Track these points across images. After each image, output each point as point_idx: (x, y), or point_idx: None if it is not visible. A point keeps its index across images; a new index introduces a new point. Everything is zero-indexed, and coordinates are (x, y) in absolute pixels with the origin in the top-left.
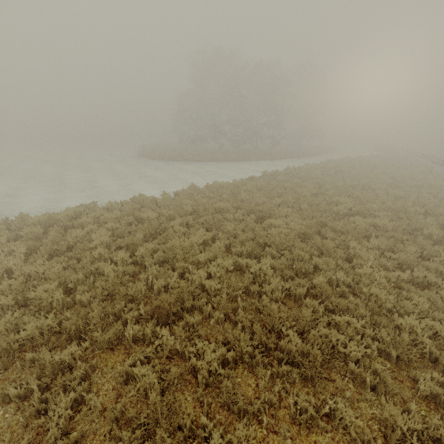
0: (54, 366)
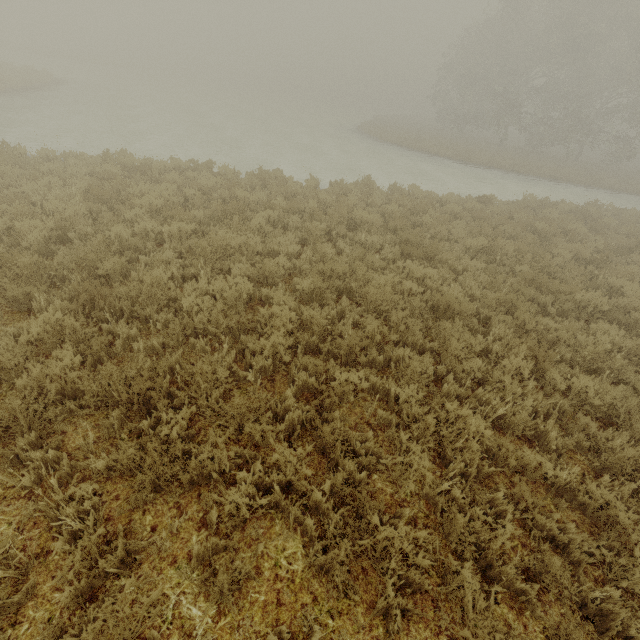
0: None
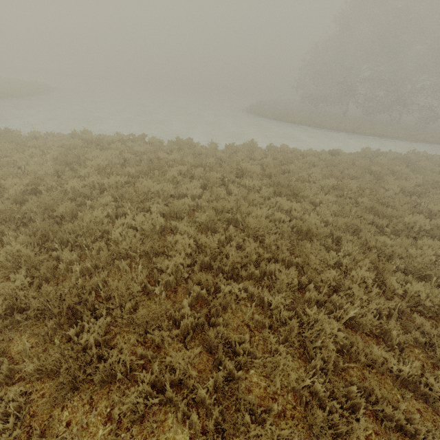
0: None
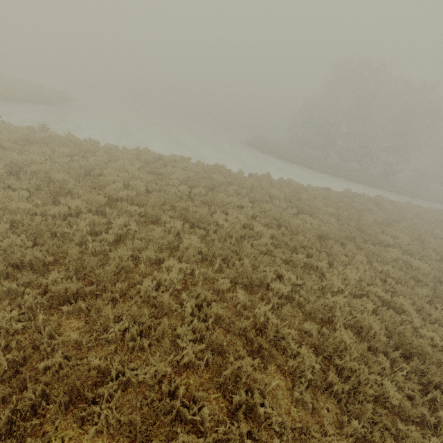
0: (126, 212)
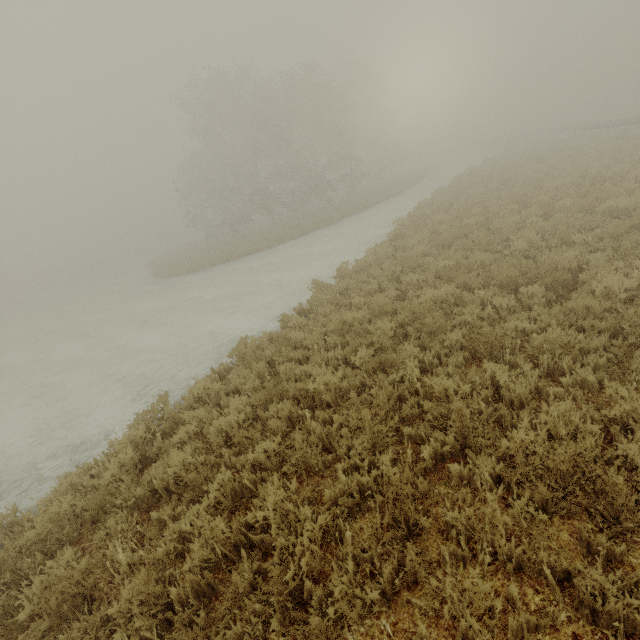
0: None
